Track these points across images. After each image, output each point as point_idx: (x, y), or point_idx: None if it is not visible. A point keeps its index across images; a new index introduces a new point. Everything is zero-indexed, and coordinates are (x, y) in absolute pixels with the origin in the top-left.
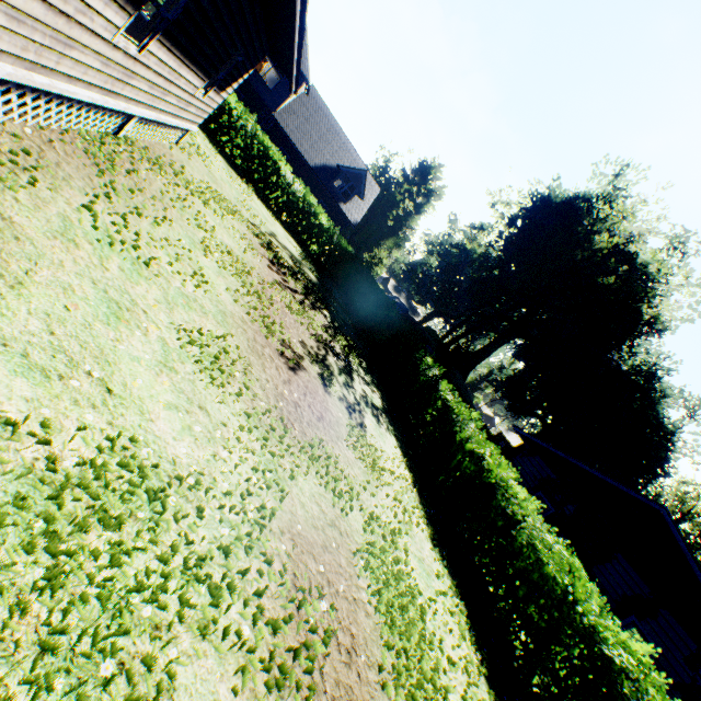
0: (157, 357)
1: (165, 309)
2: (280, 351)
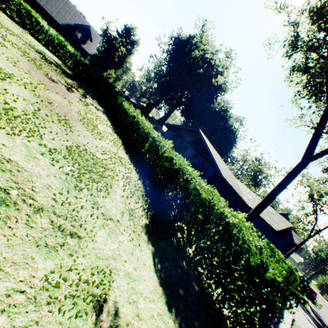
0: None
1: None
2: (45, 75)
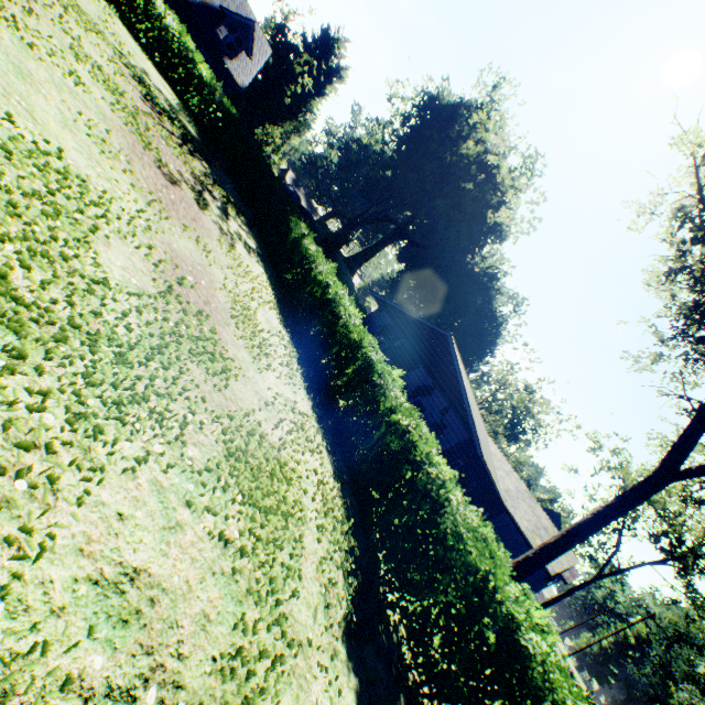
0: (59, 118)
1: (56, 90)
2: (158, 165)
